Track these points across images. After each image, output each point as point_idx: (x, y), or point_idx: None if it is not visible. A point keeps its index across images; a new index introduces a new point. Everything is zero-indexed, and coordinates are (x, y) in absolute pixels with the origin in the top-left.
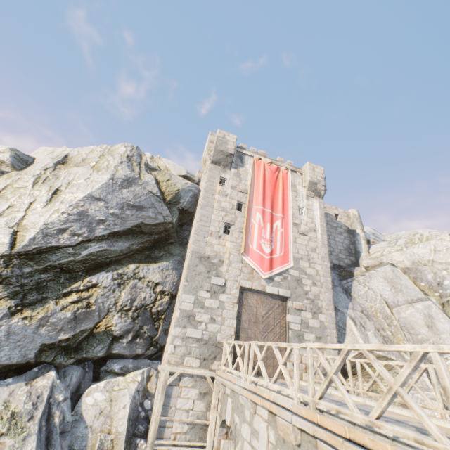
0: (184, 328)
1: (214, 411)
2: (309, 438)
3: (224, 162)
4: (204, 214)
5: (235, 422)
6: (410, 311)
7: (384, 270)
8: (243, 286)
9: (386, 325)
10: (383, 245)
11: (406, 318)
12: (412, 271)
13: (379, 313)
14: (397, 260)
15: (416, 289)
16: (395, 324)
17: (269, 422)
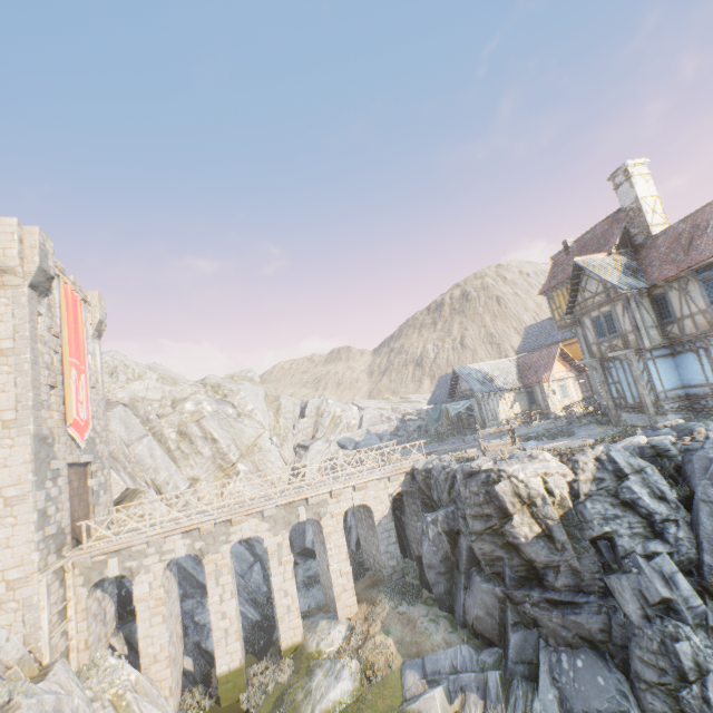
0: (44, 529)
1: (74, 588)
2: (221, 524)
3: (43, 287)
4: (36, 376)
5: (131, 566)
6: (141, 447)
7: (119, 411)
8: (70, 462)
9: (128, 463)
10: (108, 380)
11: (140, 453)
12: (131, 407)
13: (122, 454)
14: (121, 397)
15: (142, 427)
16: (134, 461)
17: (185, 537)
